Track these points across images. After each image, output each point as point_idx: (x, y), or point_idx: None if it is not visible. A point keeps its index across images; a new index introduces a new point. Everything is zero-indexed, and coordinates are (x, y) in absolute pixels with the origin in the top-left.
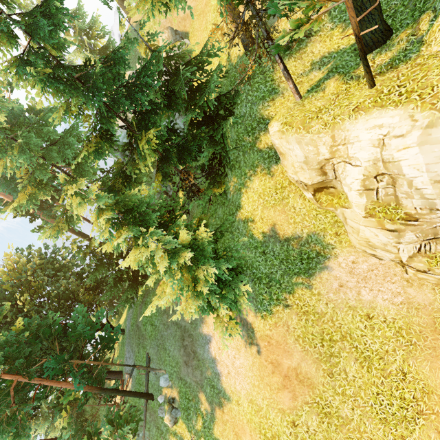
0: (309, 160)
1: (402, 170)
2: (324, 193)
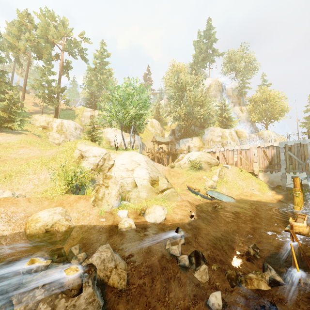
0: (46, 120)
1: (64, 124)
2: (45, 130)
